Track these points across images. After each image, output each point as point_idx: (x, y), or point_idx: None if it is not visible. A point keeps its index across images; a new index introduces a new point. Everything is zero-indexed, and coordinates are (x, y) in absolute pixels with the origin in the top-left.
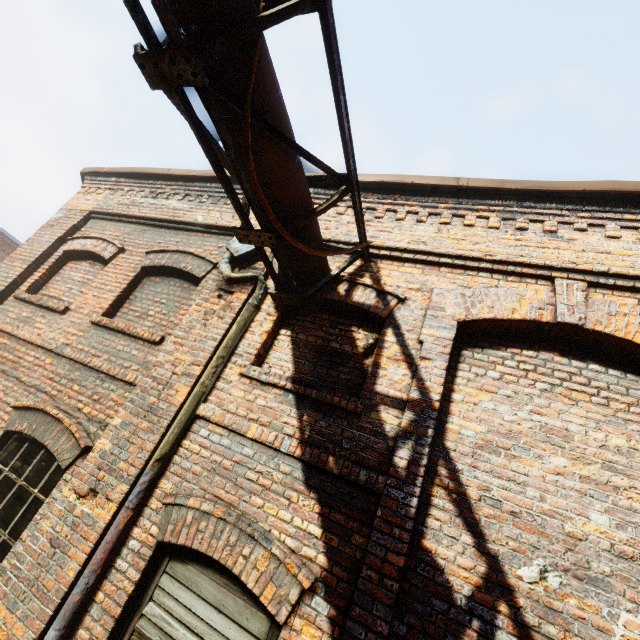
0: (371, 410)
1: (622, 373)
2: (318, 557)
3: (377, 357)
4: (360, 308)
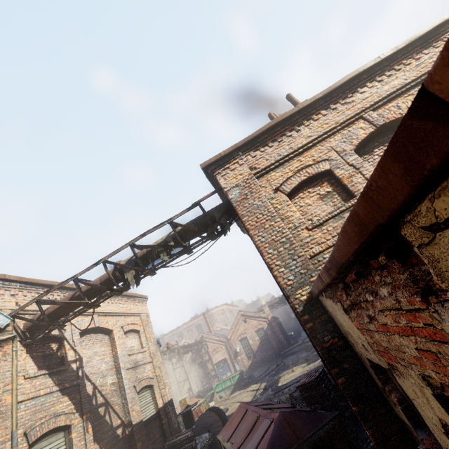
0: (70, 366)
1: (102, 334)
2: (72, 407)
3: (65, 351)
4: (54, 336)
